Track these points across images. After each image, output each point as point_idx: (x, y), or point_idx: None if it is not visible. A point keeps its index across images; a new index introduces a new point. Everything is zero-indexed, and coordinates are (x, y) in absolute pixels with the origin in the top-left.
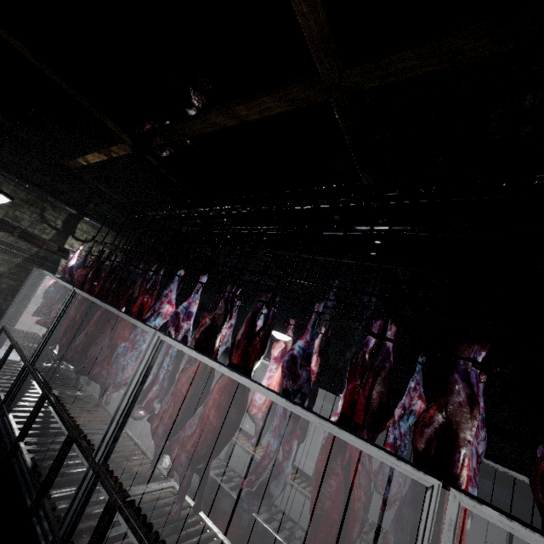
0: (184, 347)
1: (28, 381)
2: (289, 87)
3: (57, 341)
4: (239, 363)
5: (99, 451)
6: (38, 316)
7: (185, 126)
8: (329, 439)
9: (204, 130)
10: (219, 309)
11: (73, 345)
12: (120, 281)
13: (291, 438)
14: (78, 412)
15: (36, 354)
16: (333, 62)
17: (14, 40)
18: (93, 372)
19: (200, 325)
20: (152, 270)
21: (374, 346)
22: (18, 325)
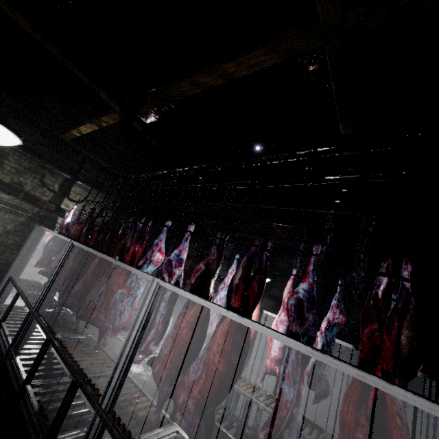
0: (186, 292)
1: (33, 325)
2: (283, 37)
3: (57, 288)
4: (239, 307)
5: (105, 398)
6: (40, 267)
7: (173, 89)
8: (353, 388)
9: (190, 92)
10: (212, 255)
11: (72, 292)
12: (112, 233)
13: (299, 382)
14: (80, 355)
15: (40, 301)
16: (337, 2)
17: (20, 17)
18: (92, 317)
19: (194, 270)
20: (141, 222)
21: (385, 287)
22: (22, 275)
